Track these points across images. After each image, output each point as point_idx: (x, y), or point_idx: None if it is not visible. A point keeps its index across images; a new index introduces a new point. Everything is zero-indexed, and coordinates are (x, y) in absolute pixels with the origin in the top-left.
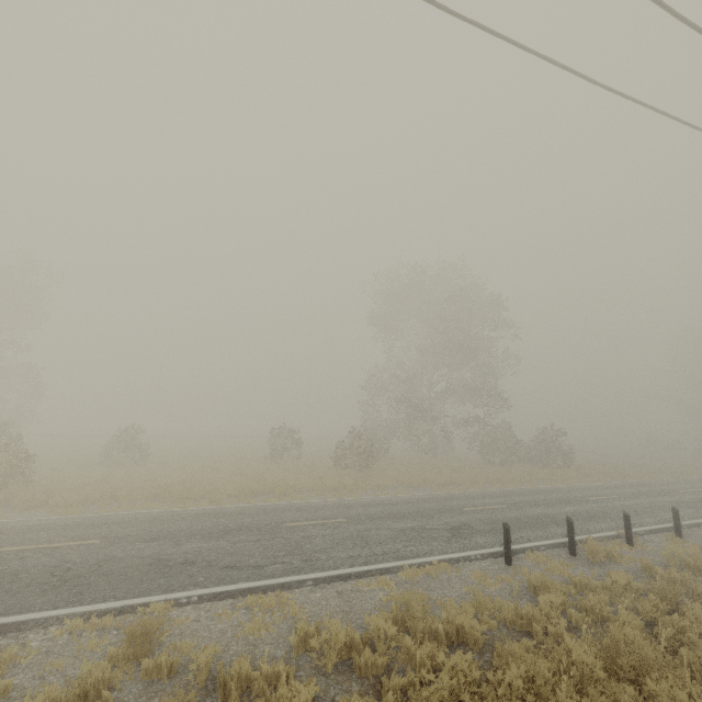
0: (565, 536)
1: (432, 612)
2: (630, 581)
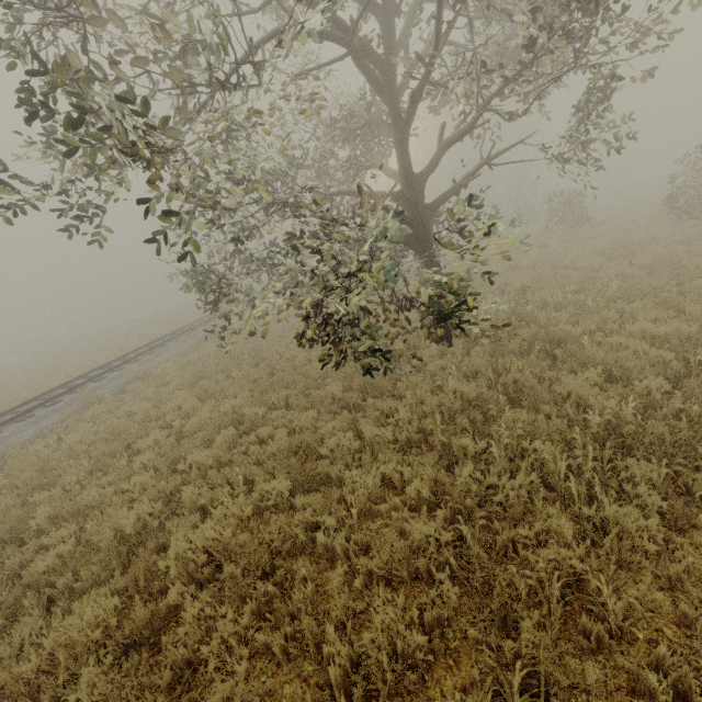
0: None
1: None
2: None
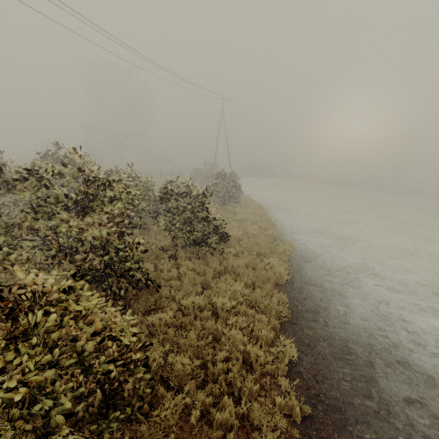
0: (170, 175)
1: (154, 178)
2: (180, 177)
